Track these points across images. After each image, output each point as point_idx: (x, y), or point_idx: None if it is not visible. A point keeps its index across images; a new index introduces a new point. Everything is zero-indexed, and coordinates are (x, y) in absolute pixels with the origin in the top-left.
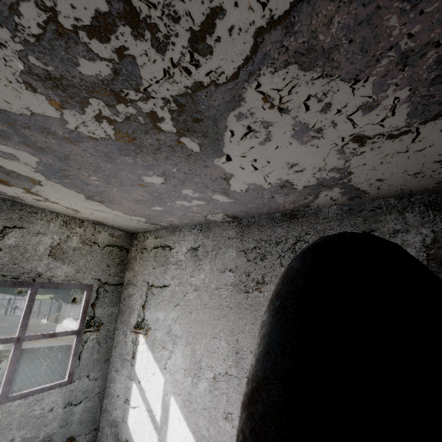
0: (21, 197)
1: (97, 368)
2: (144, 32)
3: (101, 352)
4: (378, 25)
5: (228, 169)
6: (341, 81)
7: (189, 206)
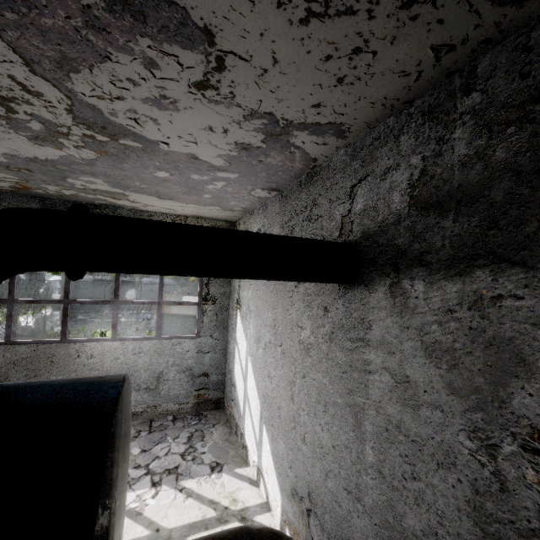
0: (135, 206)
1: (218, 332)
2: (17, 101)
3: (219, 321)
4: (49, 29)
5: (181, 150)
6: (102, 63)
7: (222, 189)
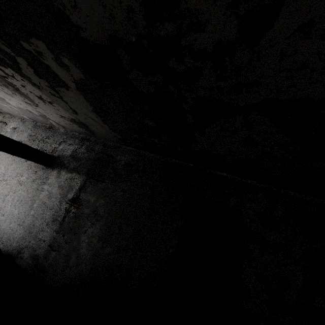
0: None
1: None
2: None
3: None
4: None
5: None
6: None
7: (5, 106)
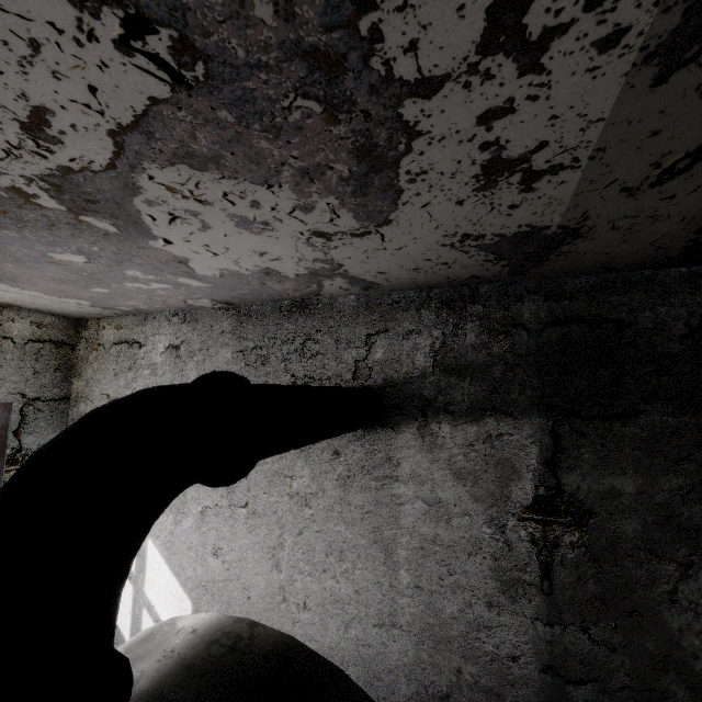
0: None
1: None
2: None
3: None
4: (251, 145)
5: (177, 252)
6: (252, 184)
7: (150, 290)
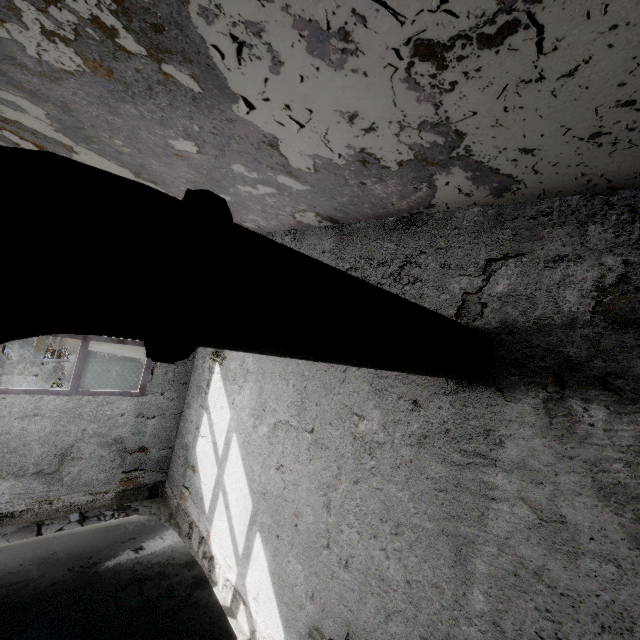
0: None
1: (173, 389)
2: None
3: (178, 373)
4: None
5: (263, 126)
6: None
7: (260, 196)
